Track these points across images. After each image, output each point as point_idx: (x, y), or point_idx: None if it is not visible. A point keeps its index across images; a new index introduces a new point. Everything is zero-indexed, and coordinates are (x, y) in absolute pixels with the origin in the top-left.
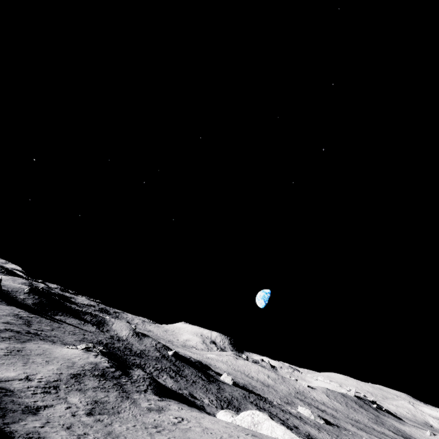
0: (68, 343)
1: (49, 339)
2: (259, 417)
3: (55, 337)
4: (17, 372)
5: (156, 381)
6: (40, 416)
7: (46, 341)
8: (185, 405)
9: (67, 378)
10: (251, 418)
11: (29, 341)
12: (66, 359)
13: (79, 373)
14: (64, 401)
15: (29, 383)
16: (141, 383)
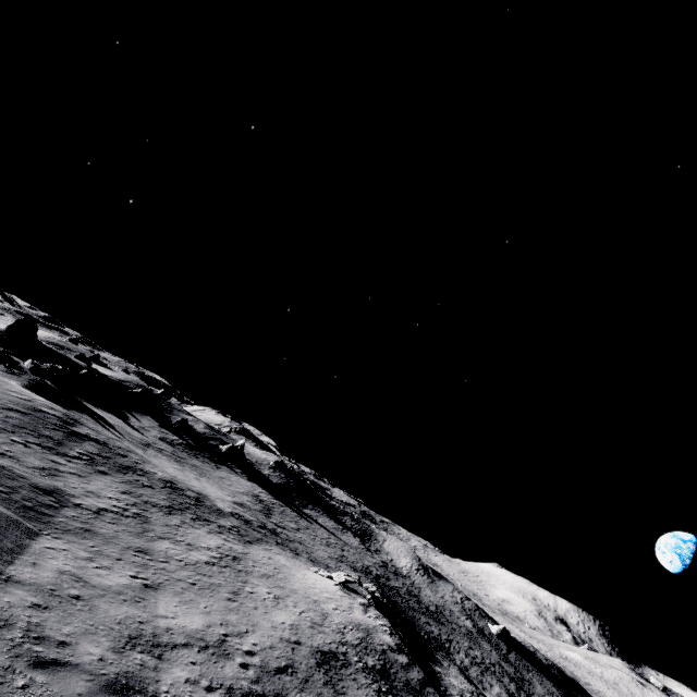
0: (319, 560)
1: (291, 546)
2: None
3: (301, 544)
4: (209, 616)
5: None
6: None
7: (285, 550)
8: None
9: (308, 666)
10: None
11: (259, 542)
12: (312, 599)
13: (335, 651)
14: None
15: (219, 665)
16: None
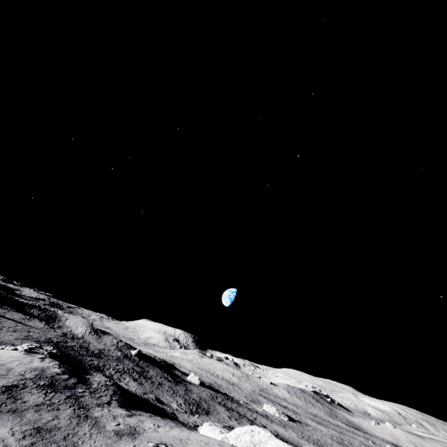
0: (6, 342)
1: None
2: (261, 435)
3: None
4: None
5: (121, 387)
6: None
7: None
8: (159, 418)
9: None
10: (250, 437)
11: None
12: None
13: (16, 384)
14: None
15: None
16: (103, 393)
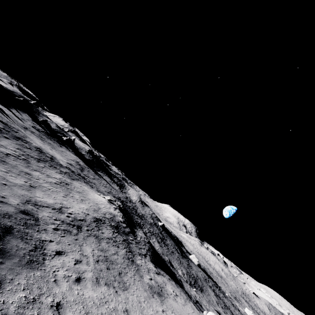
0: (101, 191)
1: (90, 184)
2: None
3: (94, 184)
4: (56, 200)
5: (152, 246)
6: (39, 271)
7: (87, 185)
8: (174, 283)
9: (90, 221)
10: None
11: (77, 180)
12: (95, 203)
13: (101, 219)
14: (79, 249)
15: (59, 214)
16: (142, 246)
